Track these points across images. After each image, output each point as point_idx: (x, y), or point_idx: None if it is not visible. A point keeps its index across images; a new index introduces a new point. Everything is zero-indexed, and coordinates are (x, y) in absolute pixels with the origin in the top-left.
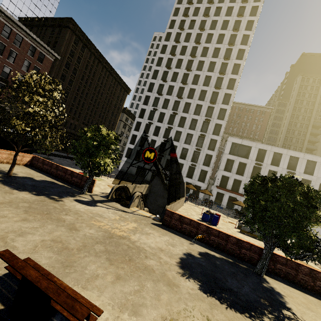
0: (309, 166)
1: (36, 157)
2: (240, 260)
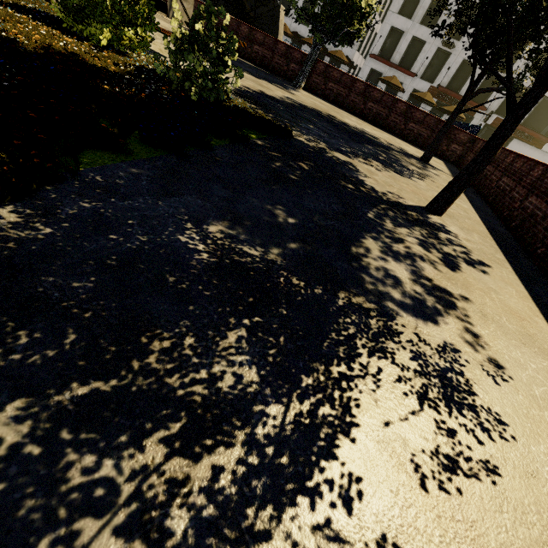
0: None
1: None
2: (286, 81)
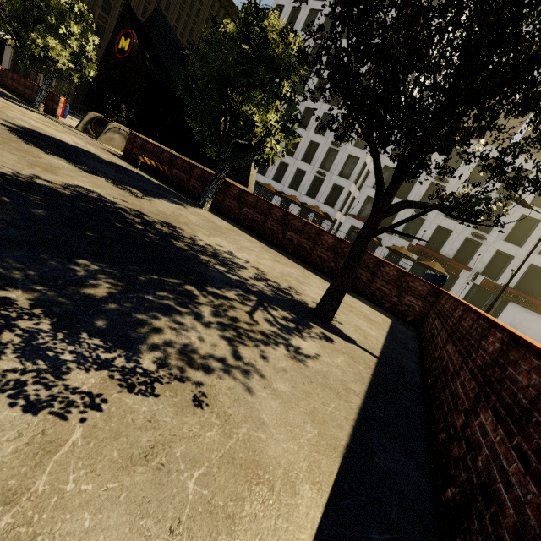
0: None
1: (6, 70)
2: None
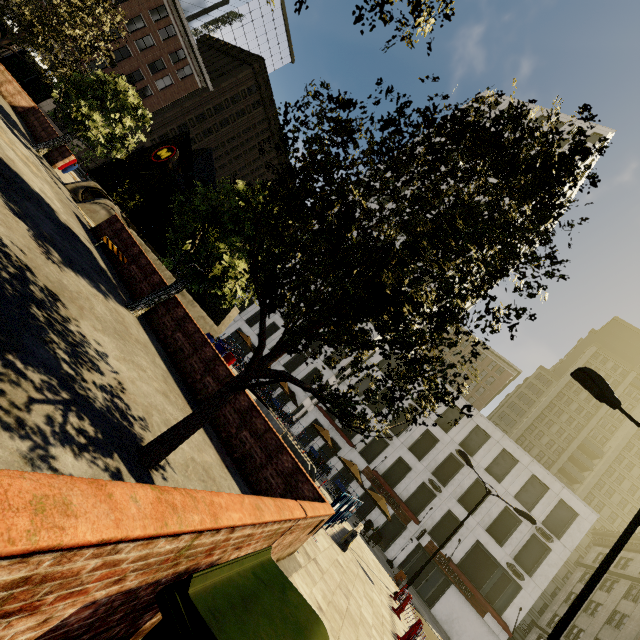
0: (503, 463)
1: (38, 110)
2: None
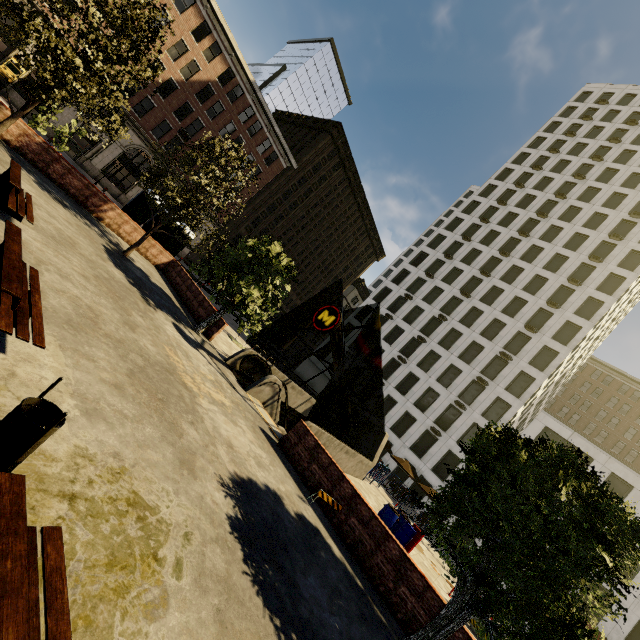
0: None
1: (176, 262)
2: (386, 607)
